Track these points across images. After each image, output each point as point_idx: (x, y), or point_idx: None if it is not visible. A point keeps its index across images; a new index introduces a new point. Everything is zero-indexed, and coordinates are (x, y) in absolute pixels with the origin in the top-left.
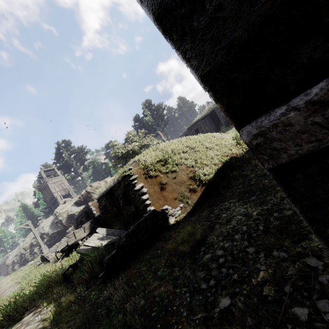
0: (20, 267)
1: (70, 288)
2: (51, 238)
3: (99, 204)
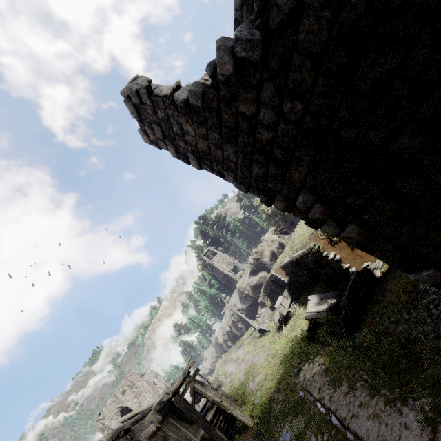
0: (232, 343)
1: (320, 344)
2: (247, 312)
3: (285, 271)
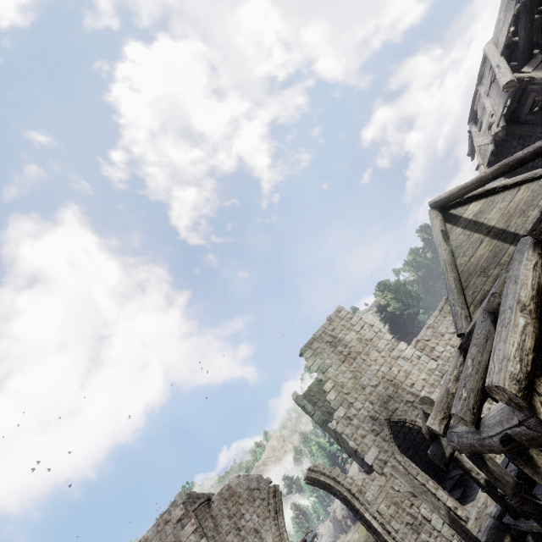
0: (352, 523)
1: None
2: None
3: None
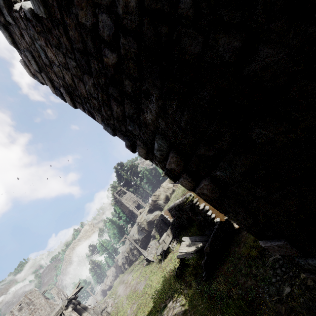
0: (129, 266)
1: (185, 283)
2: (142, 242)
3: (170, 213)
